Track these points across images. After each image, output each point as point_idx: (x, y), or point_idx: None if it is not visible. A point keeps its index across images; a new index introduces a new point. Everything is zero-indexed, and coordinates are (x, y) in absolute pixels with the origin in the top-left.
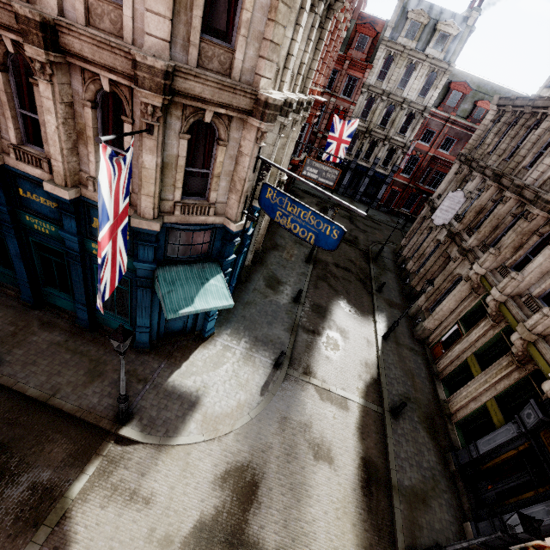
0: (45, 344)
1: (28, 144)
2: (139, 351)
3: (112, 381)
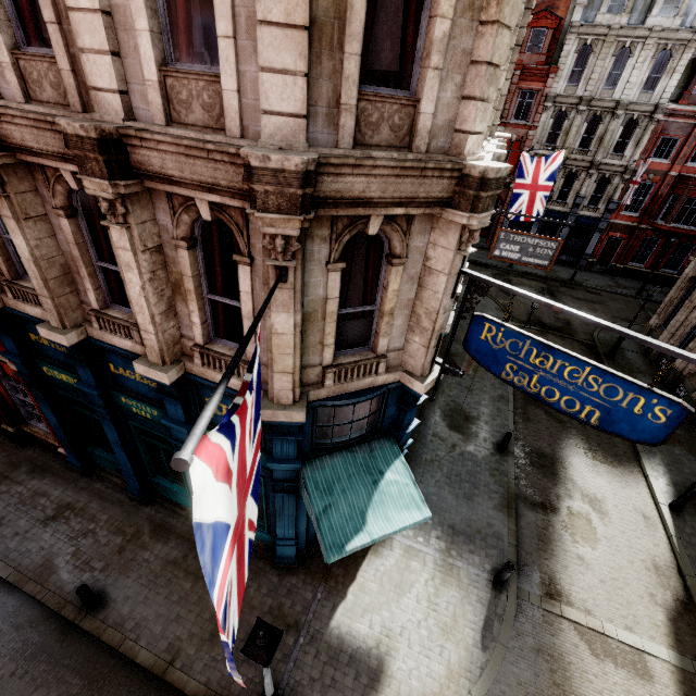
0: (159, 564)
1: (114, 306)
2: (283, 569)
3: (249, 630)
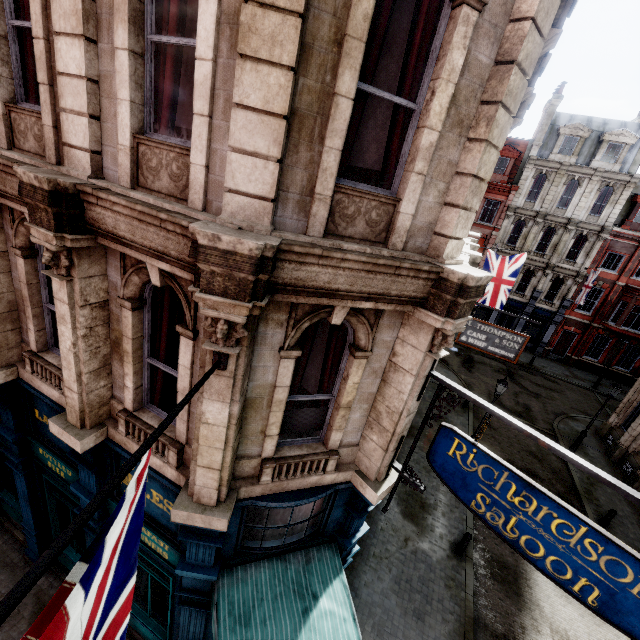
0: None
1: (54, 349)
2: None
3: None
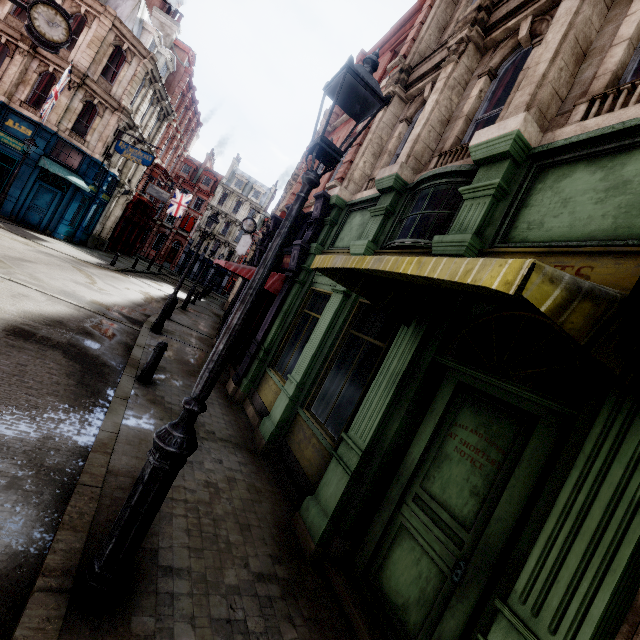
0: None
1: None
2: None
3: None
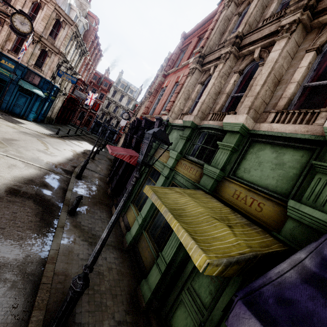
0: None
1: None
2: None
3: None
